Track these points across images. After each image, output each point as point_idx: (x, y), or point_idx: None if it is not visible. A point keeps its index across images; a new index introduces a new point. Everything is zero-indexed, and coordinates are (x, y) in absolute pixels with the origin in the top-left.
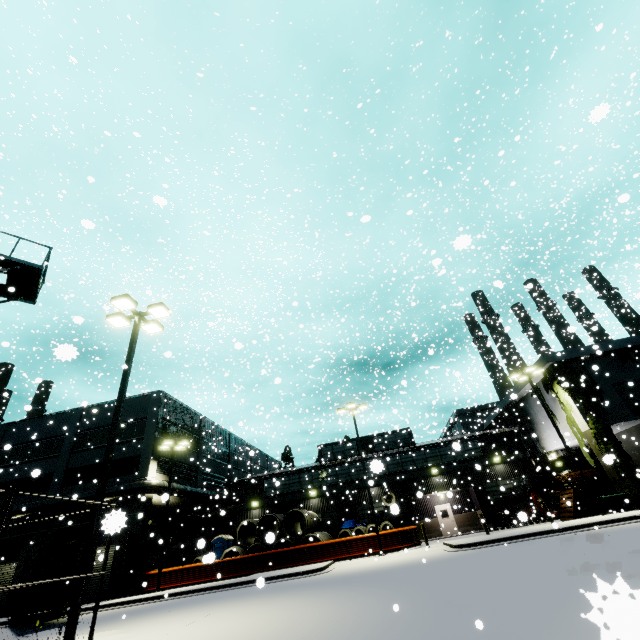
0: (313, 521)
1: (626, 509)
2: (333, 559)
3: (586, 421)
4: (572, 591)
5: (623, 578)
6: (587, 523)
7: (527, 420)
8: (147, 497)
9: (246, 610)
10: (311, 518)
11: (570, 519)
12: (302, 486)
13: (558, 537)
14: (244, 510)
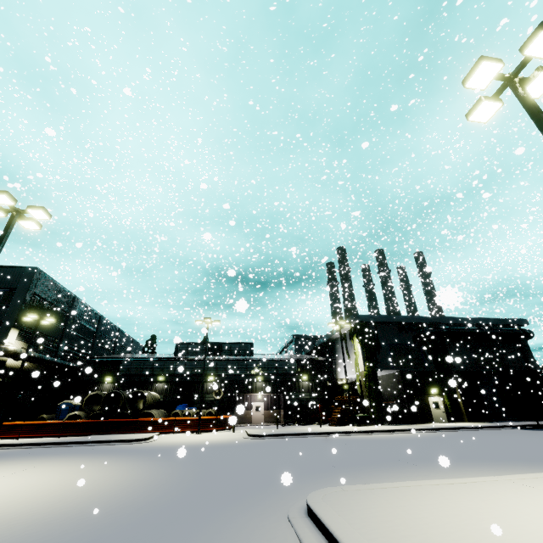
0: (153, 401)
1: (366, 425)
2: (160, 432)
3: (364, 365)
4: (276, 480)
5: (310, 475)
6: (337, 431)
7: (333, 355)
8: (1, 360)
9: (63, 468)
10: (152, 399)
11: (333, 426)
12: (153, 372)
13: (315, 438)
14: (97, 383)
